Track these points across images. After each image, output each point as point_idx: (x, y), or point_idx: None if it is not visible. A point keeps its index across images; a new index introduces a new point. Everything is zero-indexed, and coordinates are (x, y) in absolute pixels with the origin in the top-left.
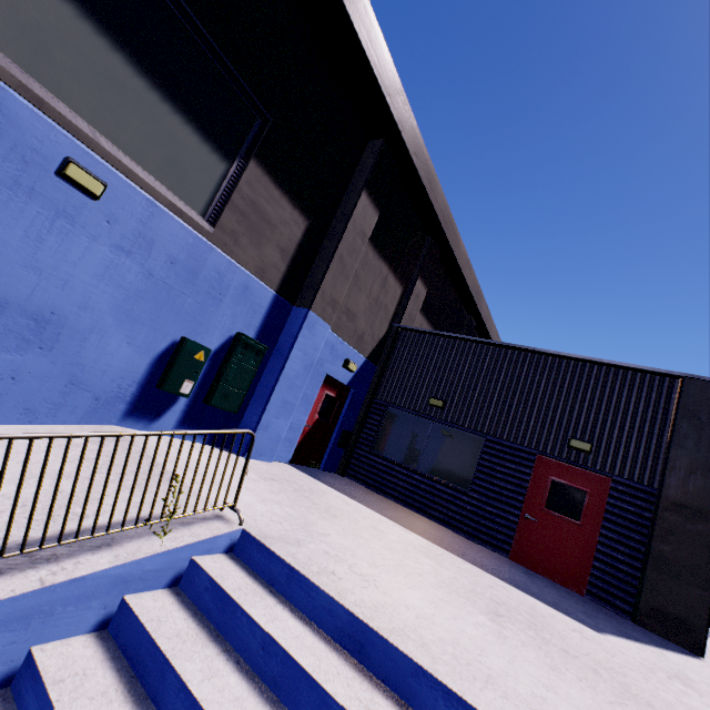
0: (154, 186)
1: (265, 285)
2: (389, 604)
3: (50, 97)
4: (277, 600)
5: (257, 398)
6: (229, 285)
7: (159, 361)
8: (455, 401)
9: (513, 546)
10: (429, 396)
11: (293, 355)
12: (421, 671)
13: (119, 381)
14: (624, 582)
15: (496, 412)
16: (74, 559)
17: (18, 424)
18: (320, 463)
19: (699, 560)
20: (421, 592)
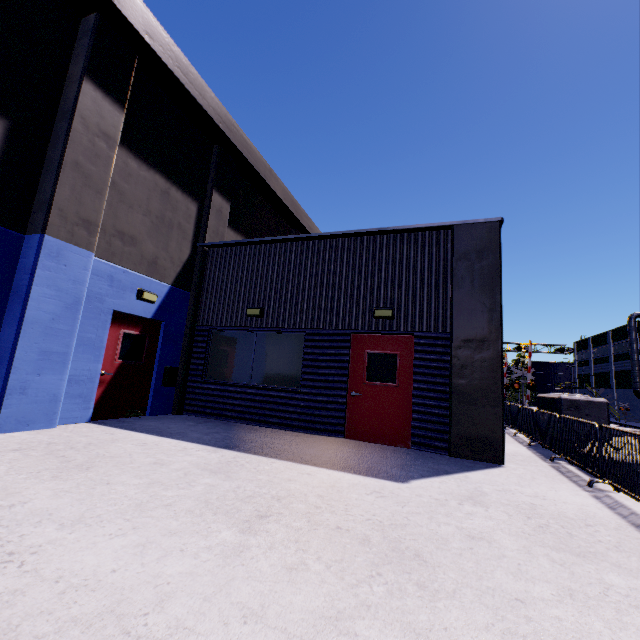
0: None
1: None
2: (11, 592)
3: None
4: None
5: None
6: None
7: None
8: (271, 305)
9: (346, 426)
10: (247, 308)
11: (36, 294)
12: None
13: None
14: (438, 424)
15: (309, 304)
16: None
17: None
18: (144, 409)
19: (489, 383)
20: (133, 537)
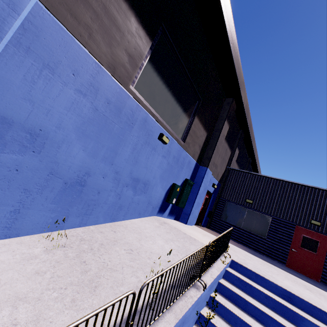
0: (173, 133)
1: (194, 160)
2: (287, 286)
3: (155, 112)
4: (256, 283)
5: (189, 202)
6: (185, 162)
7: (167, 192)
8: (257, 200)
9: (287, 261)
10: (245, 198)
11: (201, 185)
12: (315, 307)
13: (158, 200)
14: None
15: (276, 206)
16: (210, 270)
17: (137, 218)
18: (201, 223)
19: None
20: (287, 282)
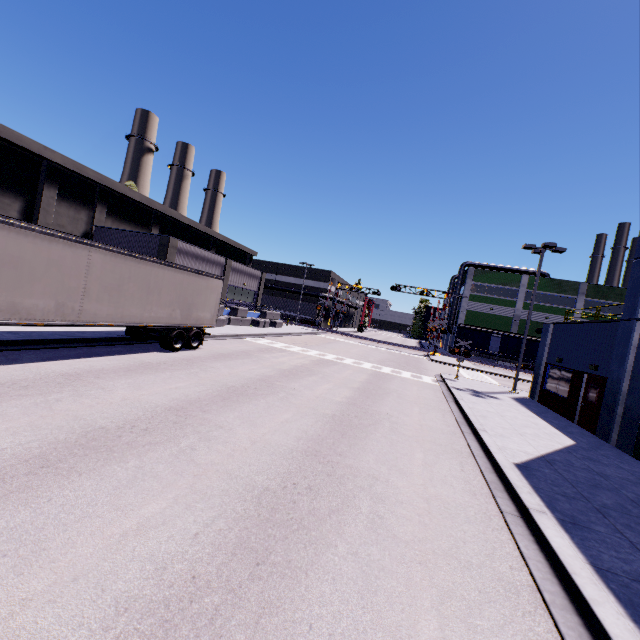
0: None
1: None
2: None
3: None
4: None
5: None
6: None
7: None
8: None
9: None
10: None
11: None
12: None
13: None
14: None
15: None
16: None
17: None
18: None
19: None
20: None
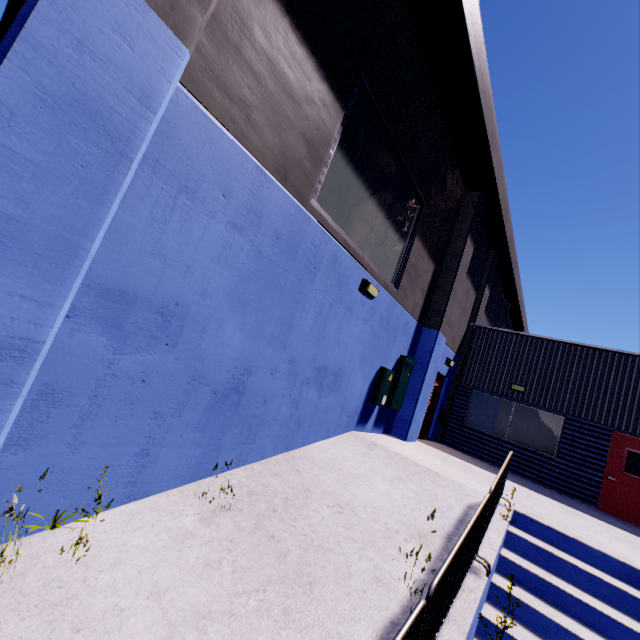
0: (379, 275)
1: (413, 318)
2: (622, 554)
3: (351, 241)
4: (566, 553)
5: (407, 398)
6: (399, 325)
7: (371, 385)
8: (533, 386)
9: (598, 499)
10: (510, 382)
11: (430, 365)
12: None
13: (356, 402)
14: None
15: (572, 396)
16: (484, 536)
17: (324, 439)
18: (427, 435)
19: None
20: (617, 545)
